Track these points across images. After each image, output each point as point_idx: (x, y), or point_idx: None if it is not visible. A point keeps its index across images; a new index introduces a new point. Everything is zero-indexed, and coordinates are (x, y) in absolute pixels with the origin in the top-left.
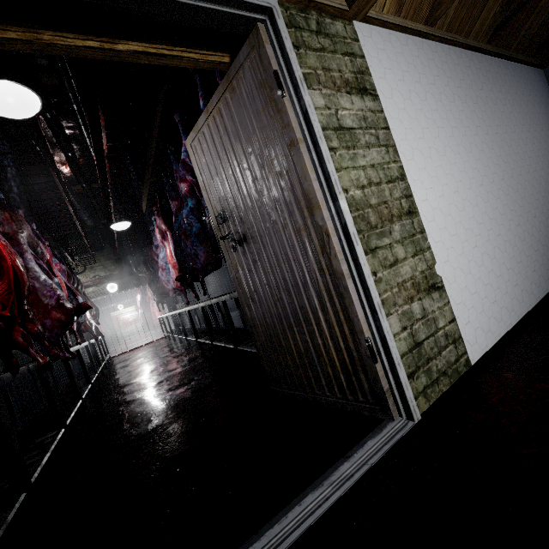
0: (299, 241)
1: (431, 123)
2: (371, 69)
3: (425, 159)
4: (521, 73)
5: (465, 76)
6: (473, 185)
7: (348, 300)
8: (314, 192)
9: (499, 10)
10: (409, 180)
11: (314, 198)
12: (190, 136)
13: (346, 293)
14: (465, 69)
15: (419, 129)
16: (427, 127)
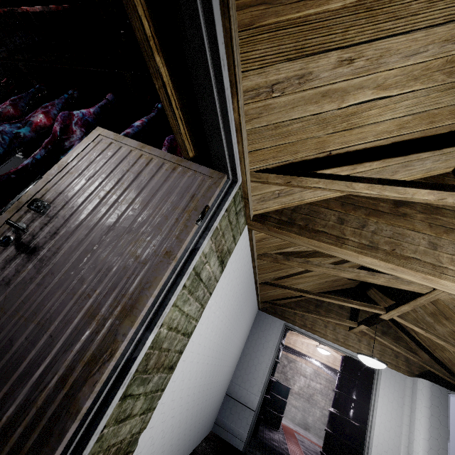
0: (81, 325)
1: (223, 307)
2: (233, 254)
3: (206, 328)
4: (255, 305)
5: (246, 291)
6: (205, 361)
7: (48, 451)
8: (144, 306)
9: (272, 278)
10: (191, 339)
11: (138, 310)
12: (108, 132)
13: (57, 440)
14: (248, 288)
15: (218, 306)
16: (221, 307)
